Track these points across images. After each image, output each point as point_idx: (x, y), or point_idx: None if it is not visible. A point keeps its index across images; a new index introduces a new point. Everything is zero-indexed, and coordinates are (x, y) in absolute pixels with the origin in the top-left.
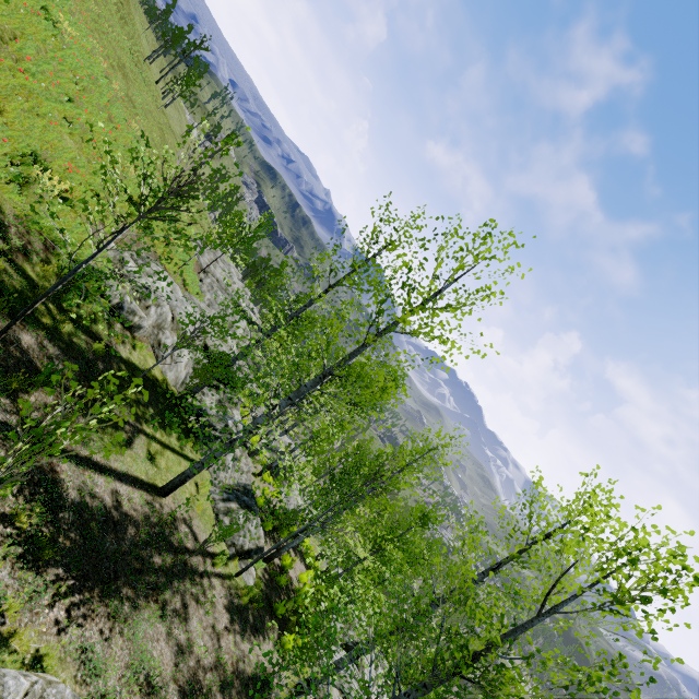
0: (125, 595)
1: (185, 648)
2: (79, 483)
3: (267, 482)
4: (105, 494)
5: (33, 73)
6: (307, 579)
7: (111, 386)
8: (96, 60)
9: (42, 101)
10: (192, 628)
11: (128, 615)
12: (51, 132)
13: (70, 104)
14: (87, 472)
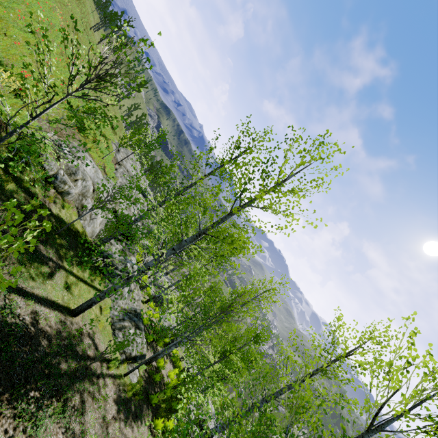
0: (32, 397)
1: (79, 437)
2: (2, 304)
3: (150, 307)
4: (25, 314)
5: (4, 6)
6: (174, 376)
7: (17, 219)
8: (56, 16)
9: (9, 26)
10: (87, 420)
11: (32, 414)
12: (14, 49)
13: (32, 35)
14: (12, 296)
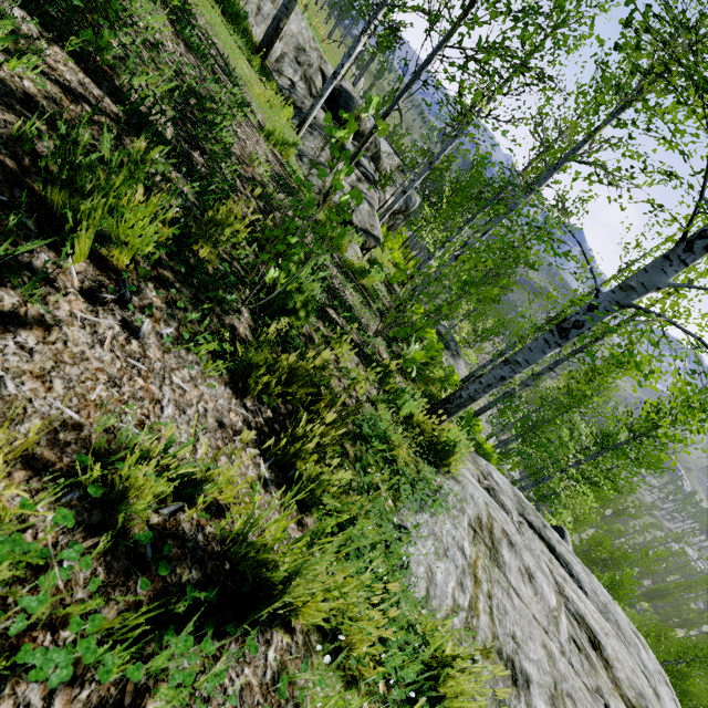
0: None
1: None
2: None
3: None
4: None
5: None
6: None
7: None
8: None
9: None
10: None
11: None
12: None
13: None
14: None
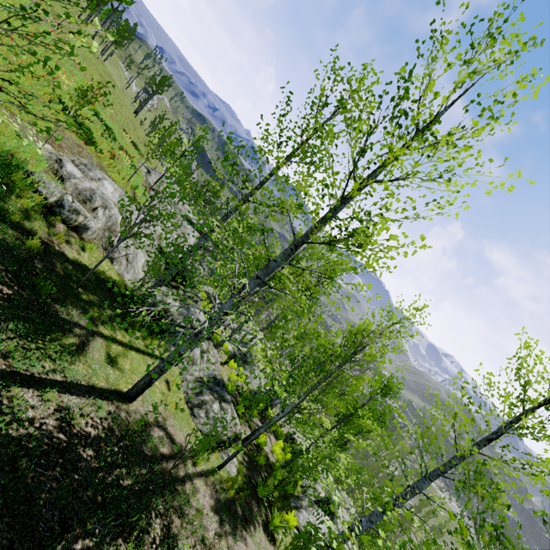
0: None
1: None
2: None
3: (232, 368)
4: (44, 415)
5: None
6: (279, 450)
7: None
8: None
9: None
10: None
11: None
12: None
13: None
14: (14, 391)
